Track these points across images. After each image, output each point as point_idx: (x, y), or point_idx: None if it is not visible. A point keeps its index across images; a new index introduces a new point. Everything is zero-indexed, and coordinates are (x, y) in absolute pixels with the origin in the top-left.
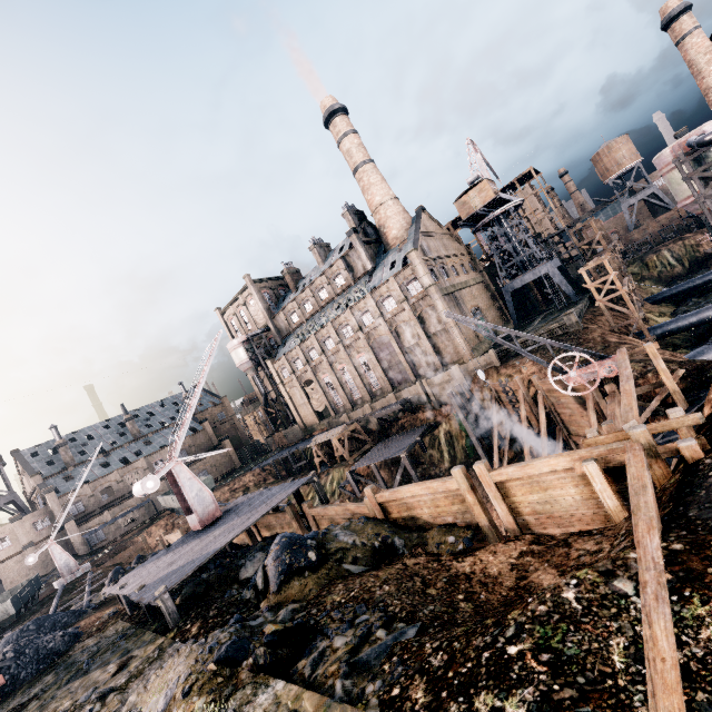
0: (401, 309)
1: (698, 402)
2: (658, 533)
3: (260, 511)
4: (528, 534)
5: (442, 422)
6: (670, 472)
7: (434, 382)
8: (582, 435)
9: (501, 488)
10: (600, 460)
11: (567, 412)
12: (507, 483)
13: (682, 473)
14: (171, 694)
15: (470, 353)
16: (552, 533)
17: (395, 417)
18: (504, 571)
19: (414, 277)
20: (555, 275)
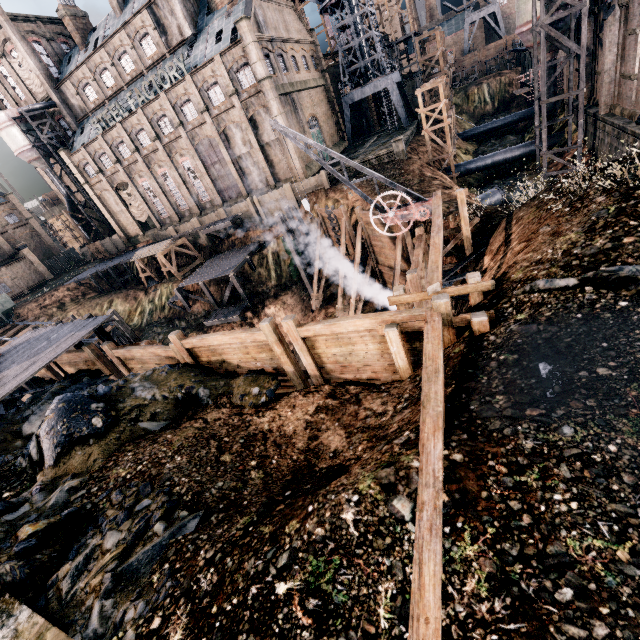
0: (230, 105)
1: (480, 248)
2: (442, 436)
3: (42, 360)
4: (328, 378)
5: (271, 242)
6: (456, 338)
7: (265, 199)
8: (387, 265)
9: (307, 342)
10: (401, 324)
11: (380, 244)
12: (314, 337)
13: (467, 345)
14: None
15: (303, 171)
16: (348, 377)
17: (226, 234)
18: (299, 429)
19: (245, 62)
20: (394, 92)
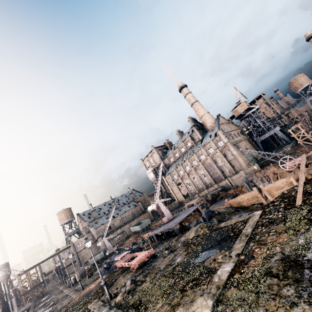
0: (216, 152)
1: None
2: (303, 181)
3: (191, 210)
4: None
5: (239, 193)
6: None
7: (233, 178)
8: None
9: (268, 191)
10: (294, 177)
11: None
12: (270, 189)
13: None
14: (197, 230)
15: (246, 166)
16: None
17: (218, 194)
18: None
19: (220, 140)
20: (278, 133)
